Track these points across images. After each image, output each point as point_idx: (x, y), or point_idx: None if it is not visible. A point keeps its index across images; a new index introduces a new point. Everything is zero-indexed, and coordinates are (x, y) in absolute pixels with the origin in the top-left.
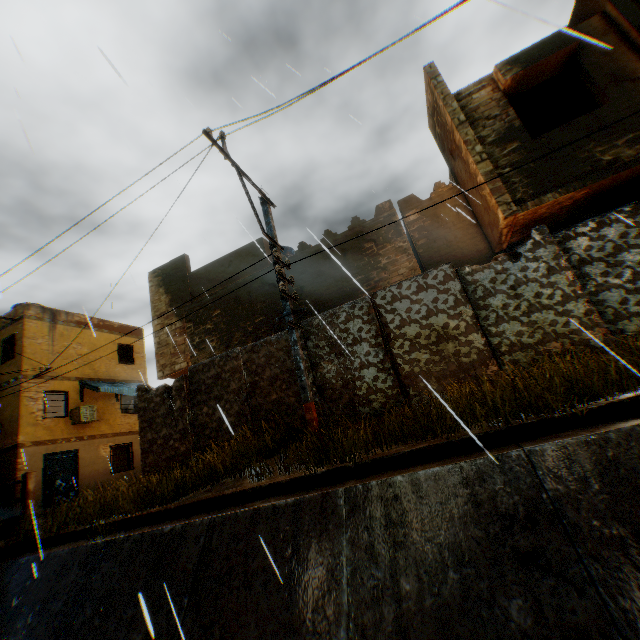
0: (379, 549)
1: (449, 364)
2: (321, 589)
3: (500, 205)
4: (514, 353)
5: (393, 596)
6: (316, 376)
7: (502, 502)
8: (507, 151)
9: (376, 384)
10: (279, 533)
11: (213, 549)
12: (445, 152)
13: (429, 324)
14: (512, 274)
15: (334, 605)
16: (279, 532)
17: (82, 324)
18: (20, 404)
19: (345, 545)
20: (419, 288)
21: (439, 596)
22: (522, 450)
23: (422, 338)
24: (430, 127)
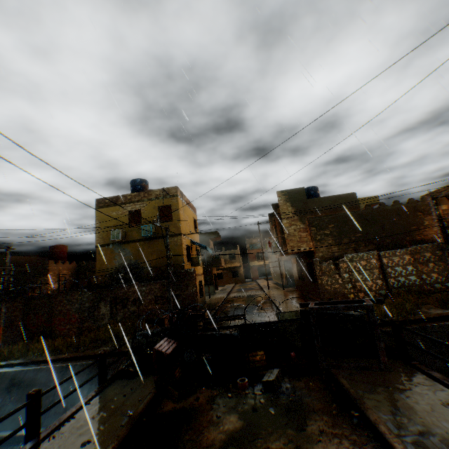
0: None
1: None
2: None
3: None
4: None
5: None
6: (419, 271)
7: None
8: None
9: (447, 278)
10: None
11: None
12: None
13: None
14: None
15: None
16: None
17: (186, 203)
18: (181, 251)
19: None
20: None
21: None
22: None
23: None
24: None
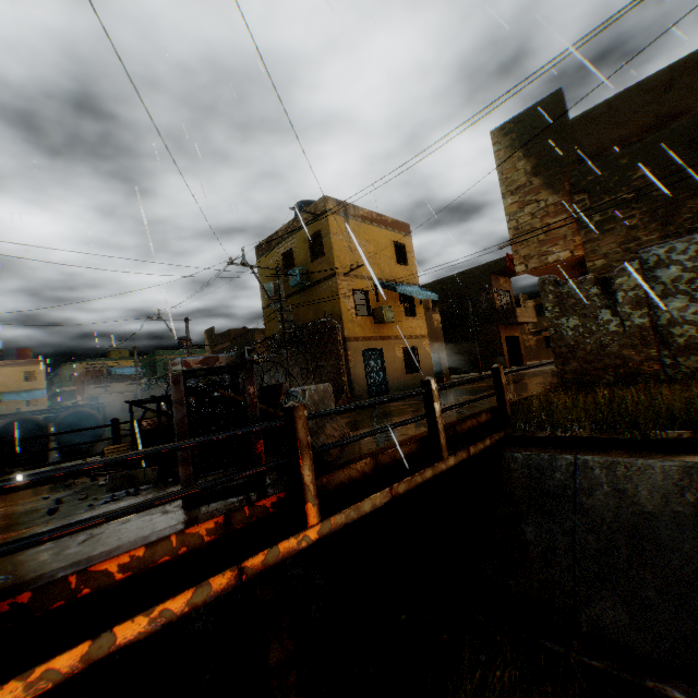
0: None
1: None
2: None
3: None
4: None
5: None
6: None
7: None
8: None
9: None
10: None
11: None
12: None
13: None
14: None
15: None
16: None
17: (365, 219)
18: (338, 301)
19: None
20: None
21: None
22: None
23: None
24: None
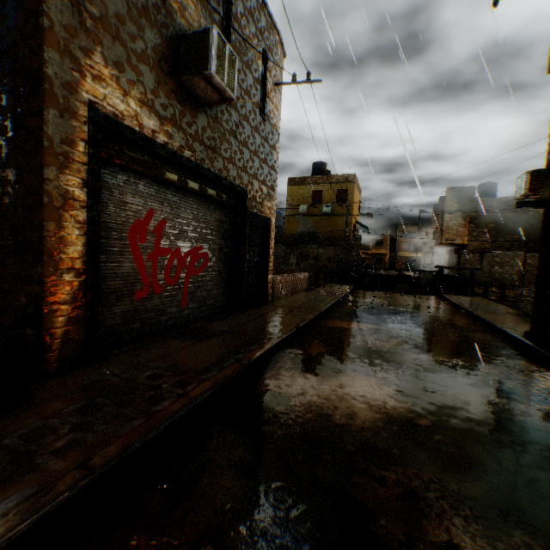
0: None
1: None
2: None
3: None
4: None
5: None
6: None
7: None
8: None
9: None
10: None
11: None
12: None
13: None
14: None
15: None
16: None
17: (357, 187)
18: (350, 228)
19: None
20: None
21: None
22: None
23: None
24: None
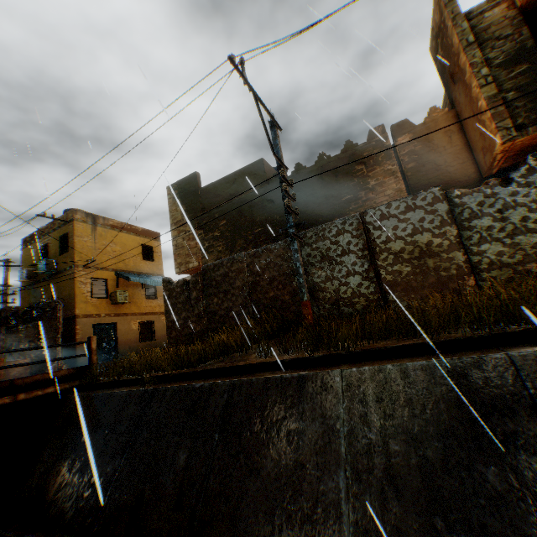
0: (371, 418)
1: (428, 277)
2: (323, 441)
3: (499, 130)
4: (492, 271)
5: (383, 453)
6: (308, 280)
7: (484, 394)
8: (513, 74)
9: (360, 290)
10: (287, 398)
11: (235, 403)
12: (444, 76)
13: (413, 241)
14: (500, 198)
15: (334, 453)
16: (287, 397)
17: (114, 227)
18: (74, 286)
19: (342, 412)
20: (407, 208)
21: (423, 457)
22: (506, 354)
23: (405, 253)
24: (431, 50)
